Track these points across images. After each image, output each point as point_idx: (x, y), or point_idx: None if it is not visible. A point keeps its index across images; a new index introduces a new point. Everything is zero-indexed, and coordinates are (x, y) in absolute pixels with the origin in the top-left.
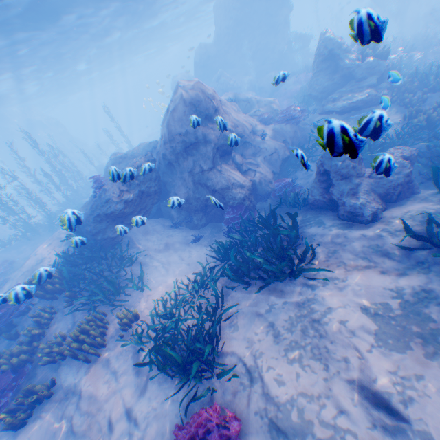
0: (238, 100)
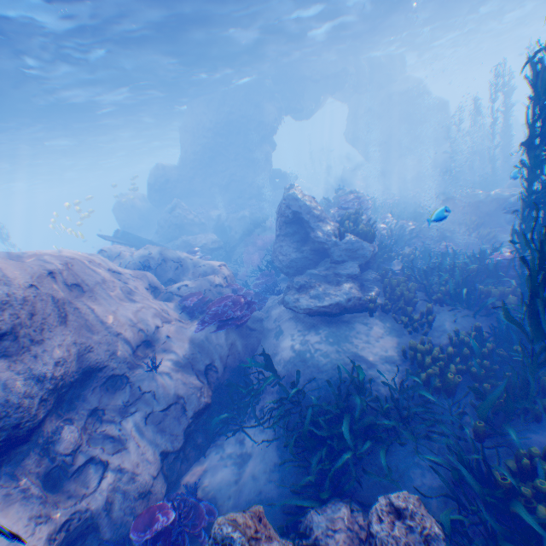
0: (165, 258)
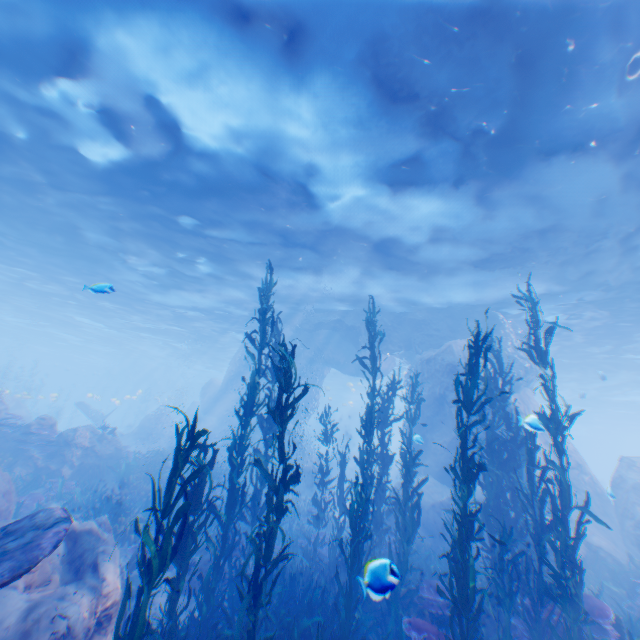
0: None
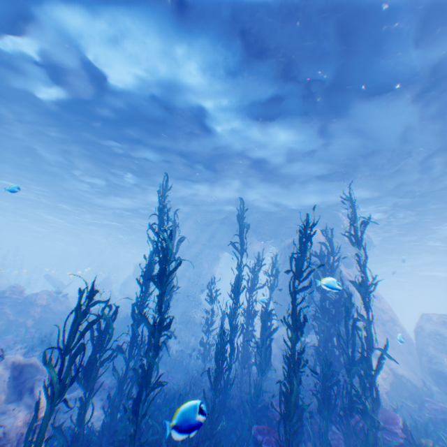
0: None
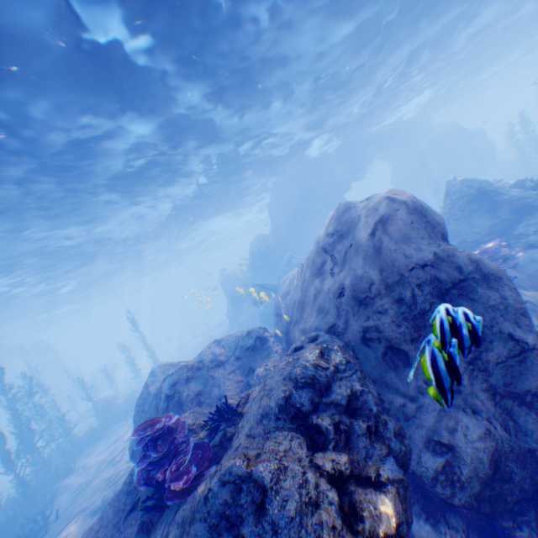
0: None
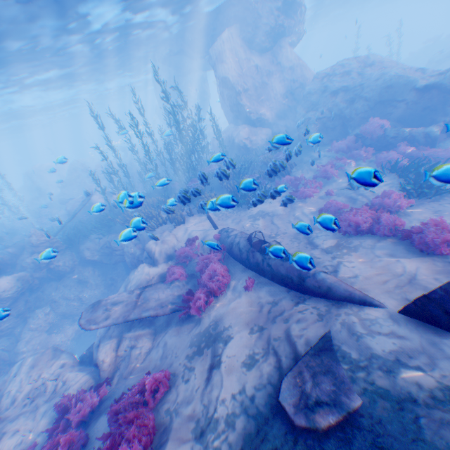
0: None
